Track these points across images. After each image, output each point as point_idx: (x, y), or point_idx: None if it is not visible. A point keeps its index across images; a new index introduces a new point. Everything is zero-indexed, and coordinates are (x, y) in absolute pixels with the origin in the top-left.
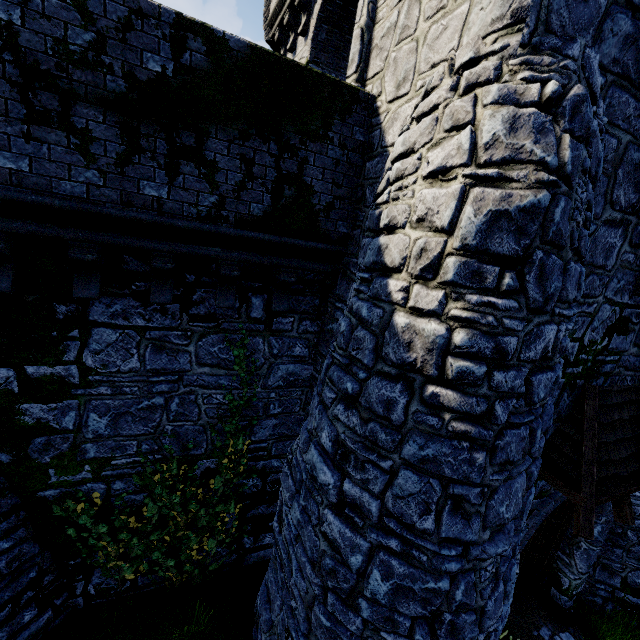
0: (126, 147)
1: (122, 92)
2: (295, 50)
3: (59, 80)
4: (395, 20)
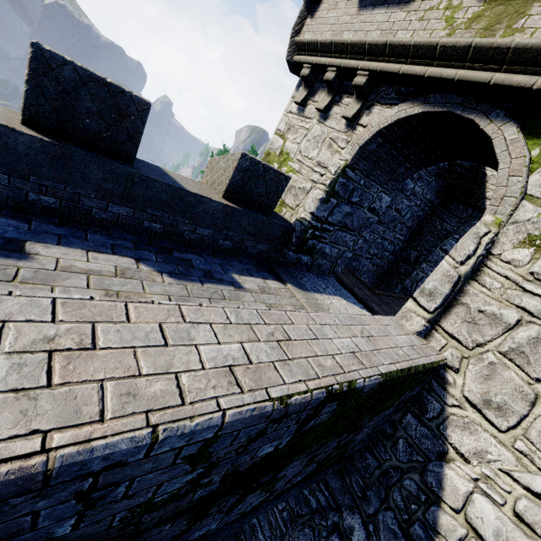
0: (188, 525)
1: (210, 491)
2: (326, 114)
3: (118, 536)
4: (510, 322)
